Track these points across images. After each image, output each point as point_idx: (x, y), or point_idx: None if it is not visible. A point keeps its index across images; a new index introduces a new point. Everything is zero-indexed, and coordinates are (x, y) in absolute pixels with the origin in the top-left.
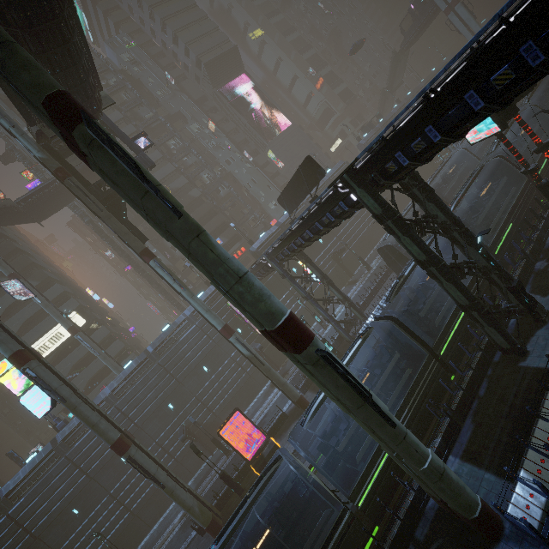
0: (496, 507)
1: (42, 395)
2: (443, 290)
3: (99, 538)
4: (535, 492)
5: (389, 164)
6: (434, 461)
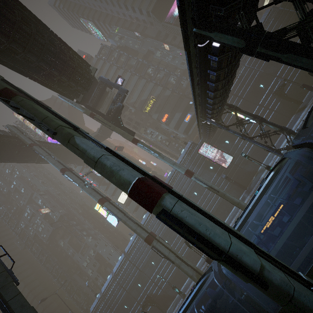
0: None
1: (113, 216)
2: None
3: (161, 278)
4: None
5: None
6: None
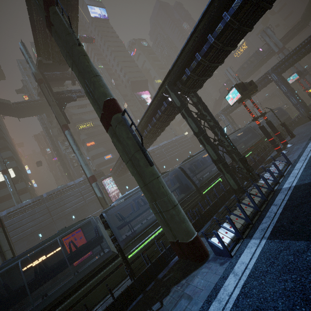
0: (203, 233)
1: None
2: (206, 151)
3: None
4: (229, 231)
5: (183, 76)
6: (172, 196)
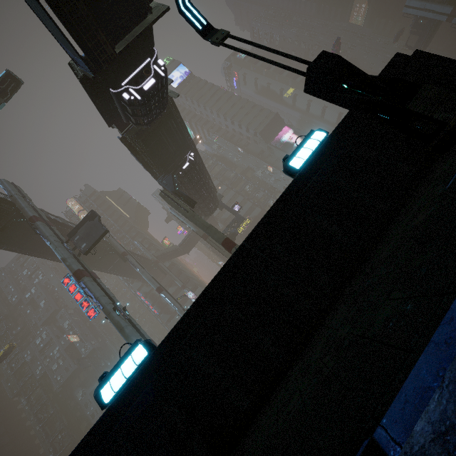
0: None
1: None
2: None
3: None
4: None
5: None
6: None
